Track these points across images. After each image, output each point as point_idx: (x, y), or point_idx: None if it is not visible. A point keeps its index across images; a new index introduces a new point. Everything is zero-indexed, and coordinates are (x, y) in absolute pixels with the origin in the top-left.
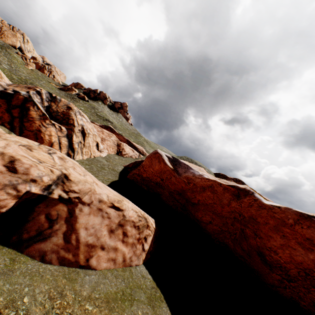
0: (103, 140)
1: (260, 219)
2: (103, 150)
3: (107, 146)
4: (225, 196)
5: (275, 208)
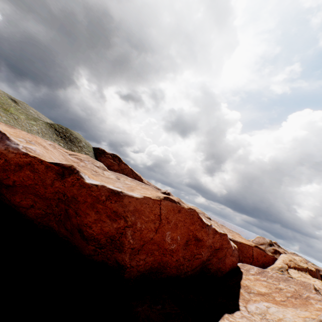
0: None
1: (81, 198)
2: None
3: None
4: (49, 175)
5: (94, 186)
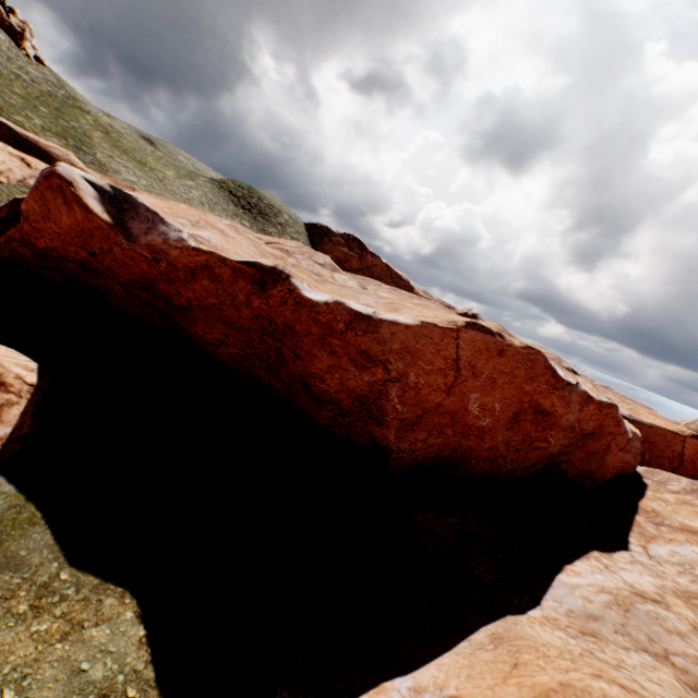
0: None
1: (300, 327)
2: None
3: None
4: (240, 286)
5: (322, 305)
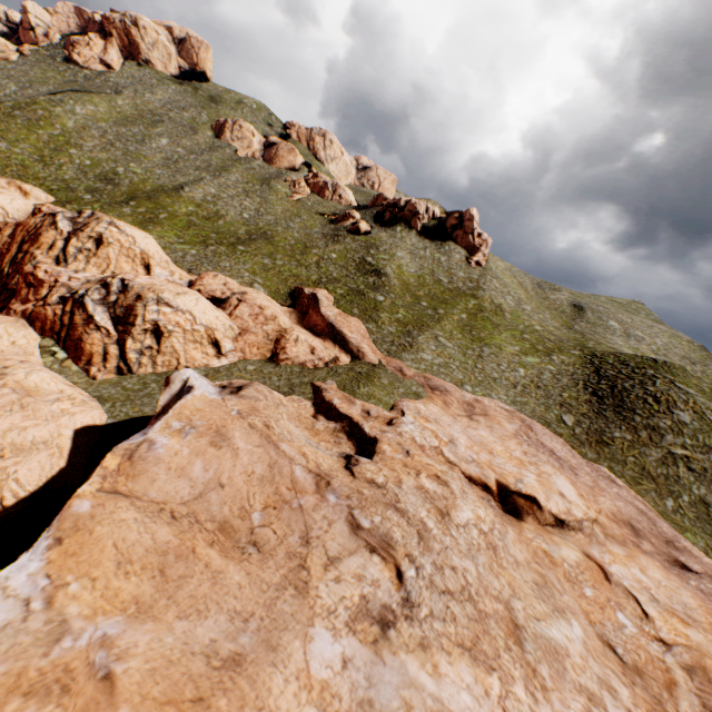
0: (243, 332)
1: None
2: (229, 354)
3: (245, 345)
4: None
5: None
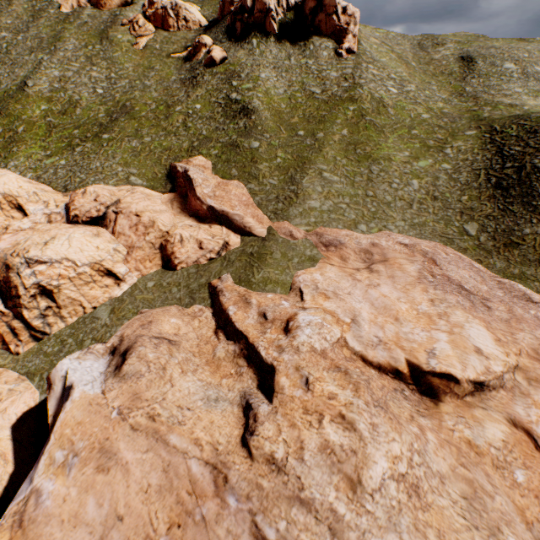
0: (130, 251)
1: None
2: (126, 278)
3: (137, 262)
4: None
5: None
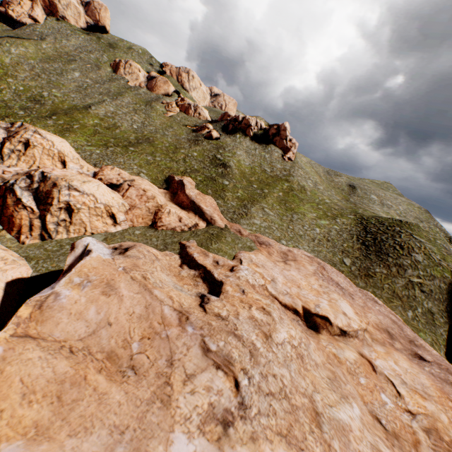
0: (132, 208)
1: None
2: (122, 223)
3: (133, 216)
4: None
5: None
